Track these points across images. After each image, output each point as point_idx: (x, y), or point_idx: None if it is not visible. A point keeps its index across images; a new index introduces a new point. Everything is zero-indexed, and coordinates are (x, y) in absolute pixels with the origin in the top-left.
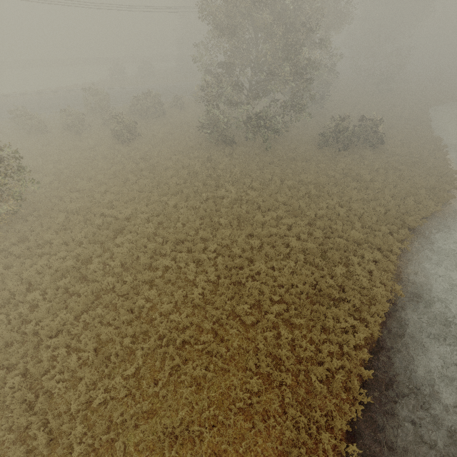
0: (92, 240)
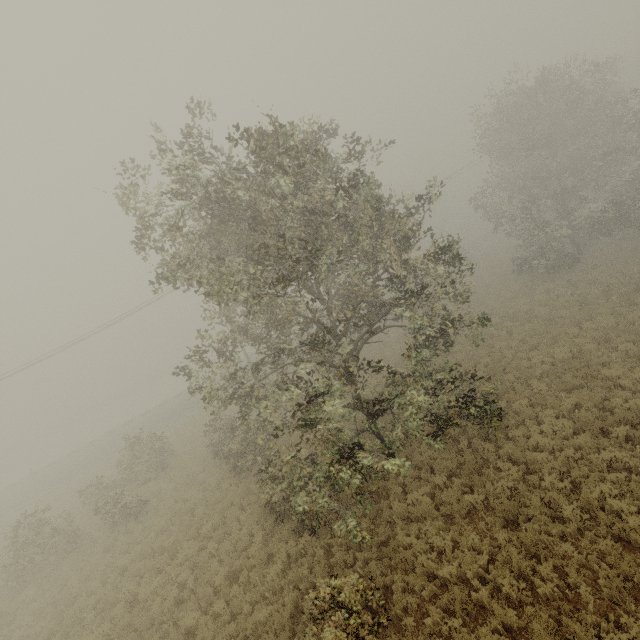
0: (564, 388)
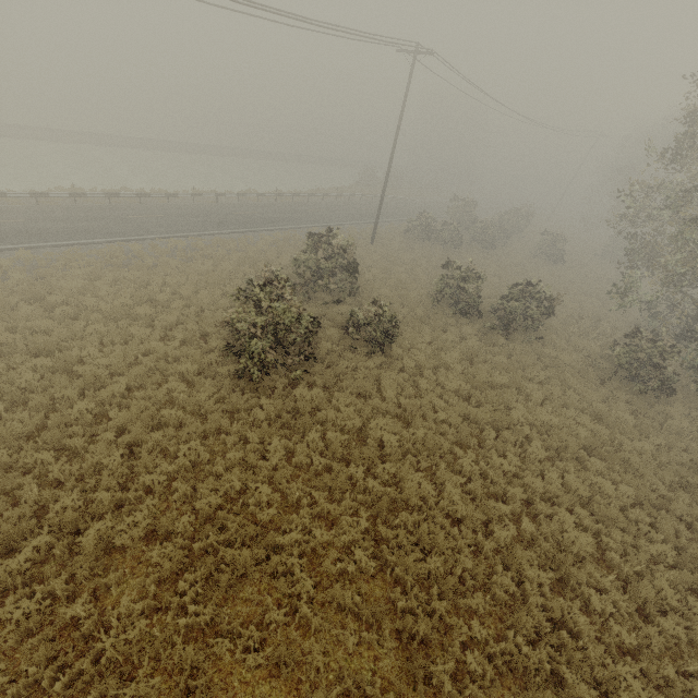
0: None
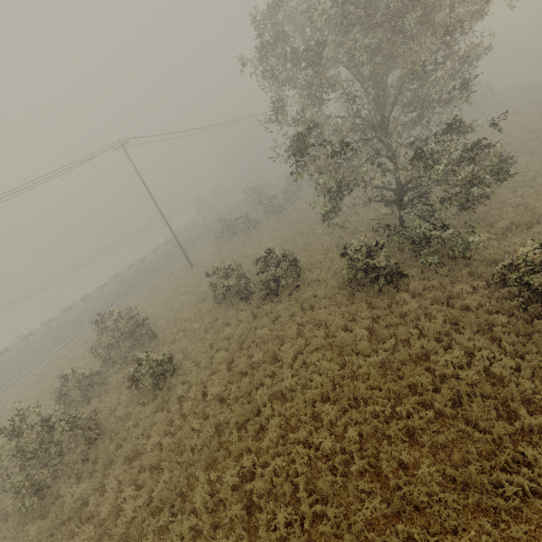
0: None
